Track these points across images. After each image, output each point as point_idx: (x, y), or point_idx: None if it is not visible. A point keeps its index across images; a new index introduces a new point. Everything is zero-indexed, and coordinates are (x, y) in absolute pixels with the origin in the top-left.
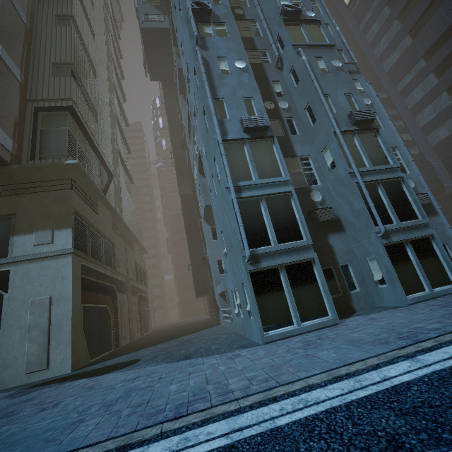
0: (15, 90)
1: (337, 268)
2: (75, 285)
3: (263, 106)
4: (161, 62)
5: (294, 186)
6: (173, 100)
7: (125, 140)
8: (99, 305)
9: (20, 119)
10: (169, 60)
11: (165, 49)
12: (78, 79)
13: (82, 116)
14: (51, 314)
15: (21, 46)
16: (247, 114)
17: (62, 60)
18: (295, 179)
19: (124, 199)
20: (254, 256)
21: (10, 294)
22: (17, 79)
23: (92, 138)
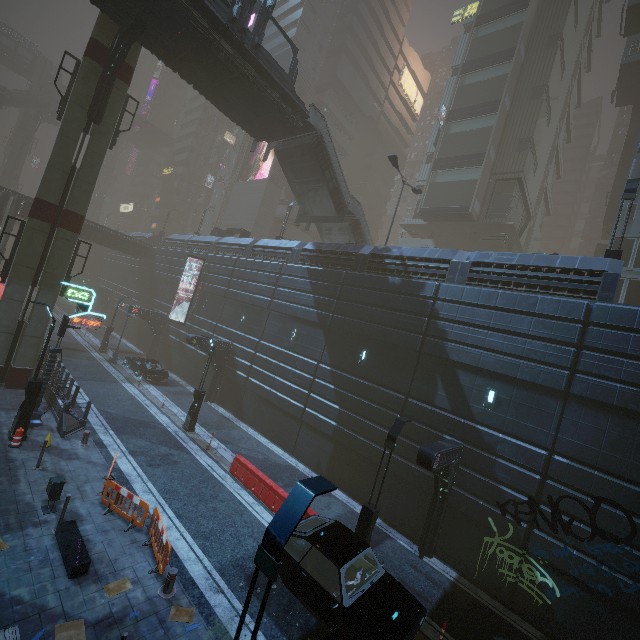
0: (489, 171)
1: None
2: None
3: None
4: (637, 87)
5: None
6: None
7: (557, 167)
8: None
9: (486, 190)
10: None
11: None
12: (531, 146)
13: (525, 181)
14: None
15: (500, 133)
16: None
17: (525, 136)
18: None
19: (533, 237)
20: None
21: None
22: (492, 162)
23: (525, 194)
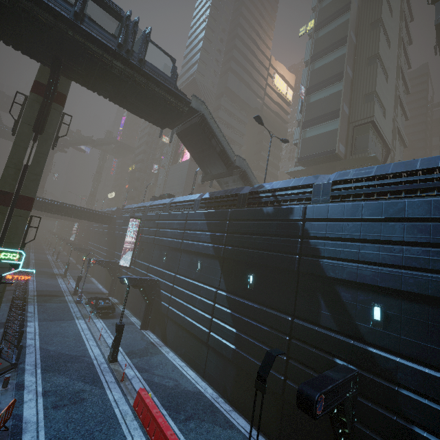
0: (346, 121)
1: None
2: None
3: None
4: None
5: None
6: None
7: (404, 111)
8: None
9: (347, 135)
10: None
11: None
12: (376, 97)
13: (377, 122)
14: None
15: (349, 93)
16: None
17: (369, 91)
18: None
19: None
20: None
21: None
22: (347, 114)
23: (380, 132)
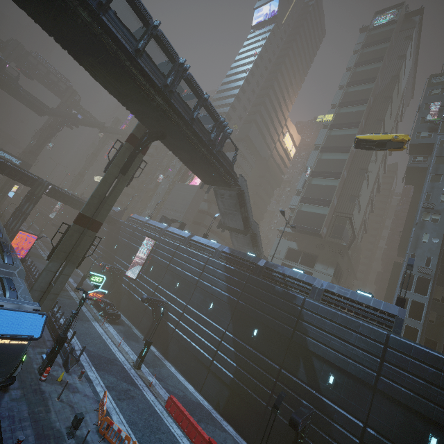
0: (333, 210)
1: (440, 344)
2: None
3: (436, 263)
4: (416, 178)
5: (440, 301)
6: (420, 194)
7: (372, 206)
8: None
9: (331, 220)
10: (423, 178)
11: (422, 174)
12: (358, 199)
13: (353, 219)
14: None
15: (340, 189)
16: (425, 264)
17: (354, 194)
18: (443, 299)
19: (356, 248)
20: None
21: None
22: (335, 205)
23: (353, 225)
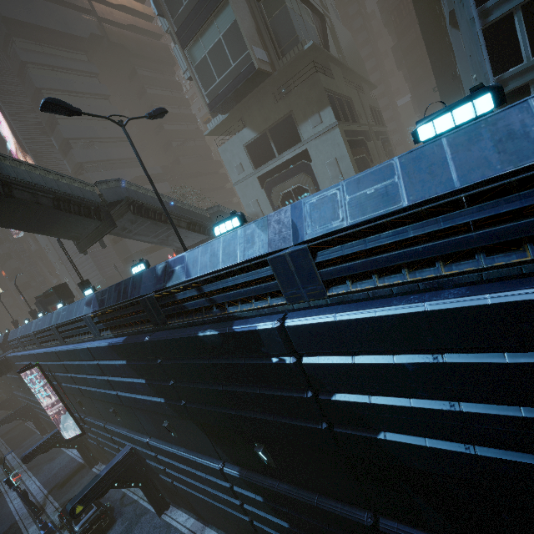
0: None
1: None
2: (346, 147)
3: None
4: None
5: None
6: None
7: None
8: (361, 156)
9: (255, 23)
10: None
11: None
12: None
13: None
14: (340, 168)
15: None
16: None
17: None
18: None
19: (339, 36)
20: (501, 82)
21: (314, 163)
22: None
23: None
